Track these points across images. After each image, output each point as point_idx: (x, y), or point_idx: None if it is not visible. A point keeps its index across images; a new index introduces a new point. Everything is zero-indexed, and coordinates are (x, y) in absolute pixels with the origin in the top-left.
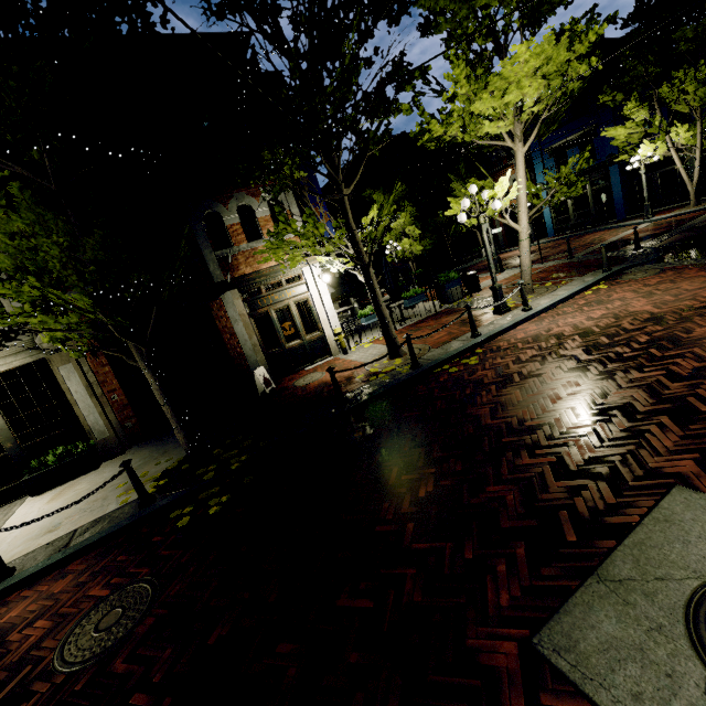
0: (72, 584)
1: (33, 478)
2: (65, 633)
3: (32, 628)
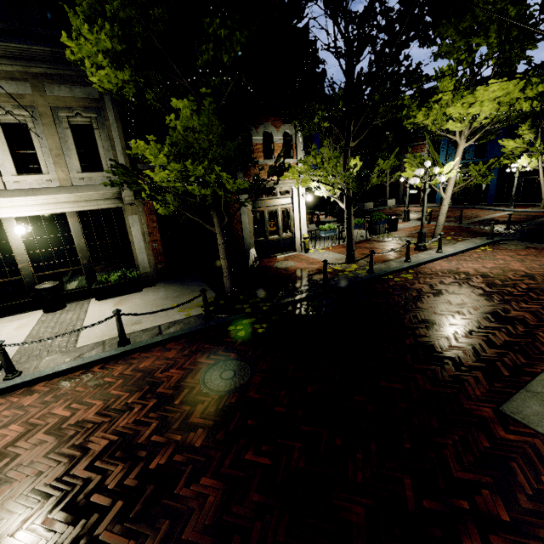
0: (179, 354)
1: (100, 288)
2: (199, 377)
3: (169, 372)
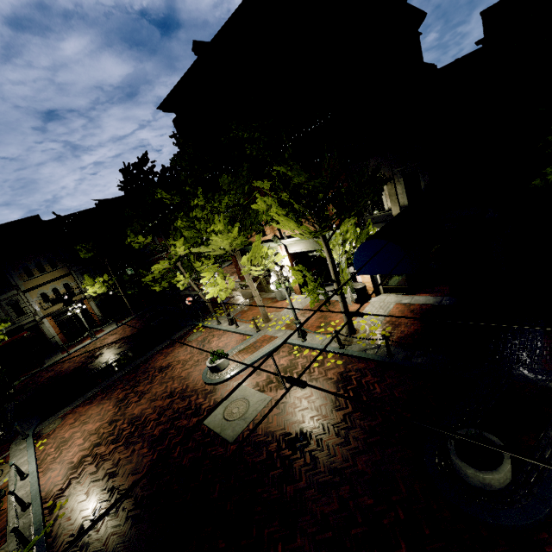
0: None
1: None
2: None
3: None
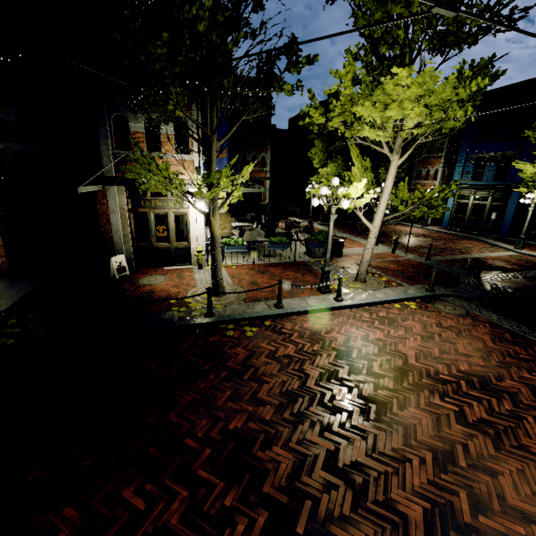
0: None
1: None
2: None
3: None
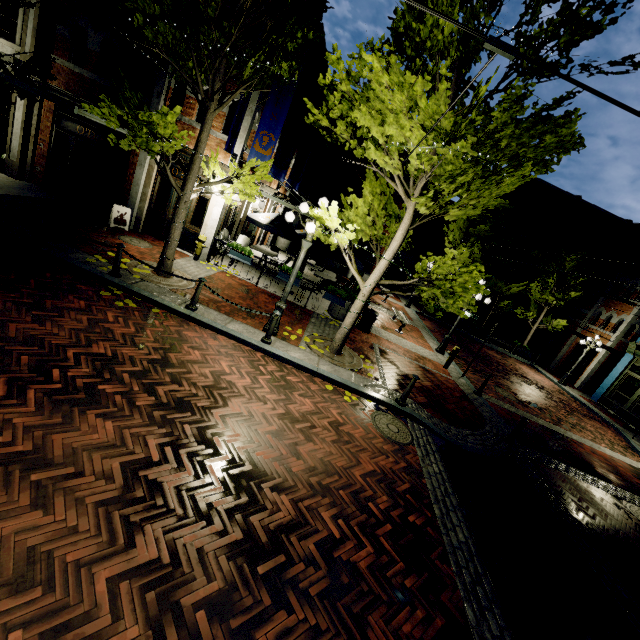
0: None
1: None
2: None
3: None
